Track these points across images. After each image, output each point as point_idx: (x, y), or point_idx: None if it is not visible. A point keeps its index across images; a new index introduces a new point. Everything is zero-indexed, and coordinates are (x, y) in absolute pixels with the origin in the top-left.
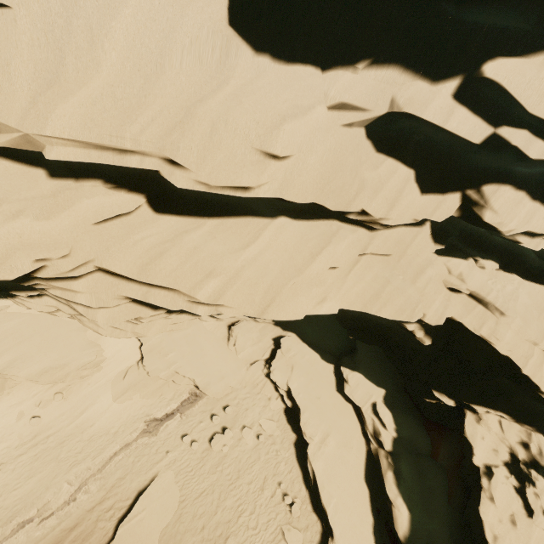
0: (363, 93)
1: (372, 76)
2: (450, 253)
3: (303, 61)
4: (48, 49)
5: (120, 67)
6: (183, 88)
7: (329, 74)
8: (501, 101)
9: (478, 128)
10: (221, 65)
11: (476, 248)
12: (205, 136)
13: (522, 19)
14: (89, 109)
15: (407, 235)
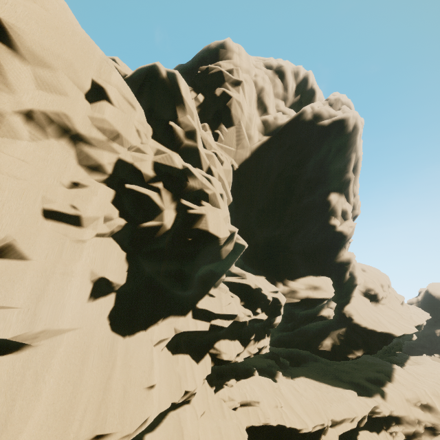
0: (166, 332)
1: (164, 323)
2: (215, 390)
3: (138, 330)
4: (3, 405)
5: (55, 387)
6: (96, 377)
7: (148, 330)
8: (206, 313)
9: (206, 325)
10: (111, 352)
11: (221, 378)
12: (121, 398)
13: (198, 289)
14: (37, 435)
15: (203, 391)
